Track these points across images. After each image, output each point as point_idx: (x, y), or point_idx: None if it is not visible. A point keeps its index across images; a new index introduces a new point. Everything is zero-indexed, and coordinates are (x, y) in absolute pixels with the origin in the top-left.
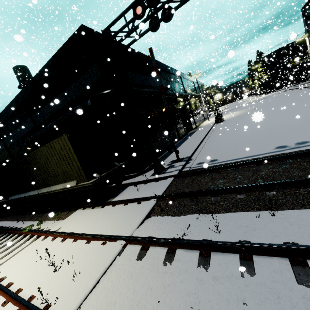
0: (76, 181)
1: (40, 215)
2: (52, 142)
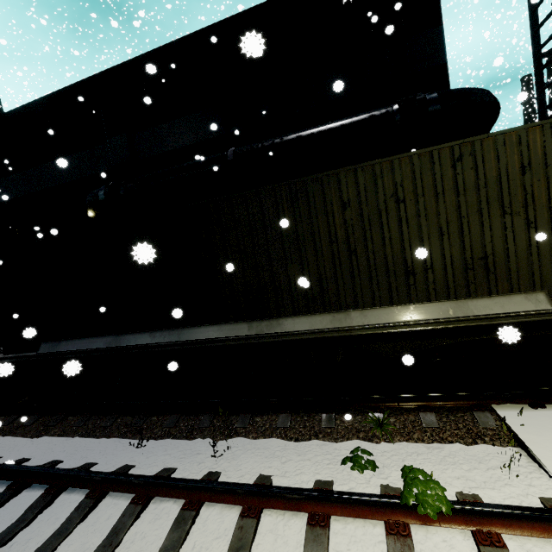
0: (546, 294)
1: (229, 420)
2: (480, 139)
